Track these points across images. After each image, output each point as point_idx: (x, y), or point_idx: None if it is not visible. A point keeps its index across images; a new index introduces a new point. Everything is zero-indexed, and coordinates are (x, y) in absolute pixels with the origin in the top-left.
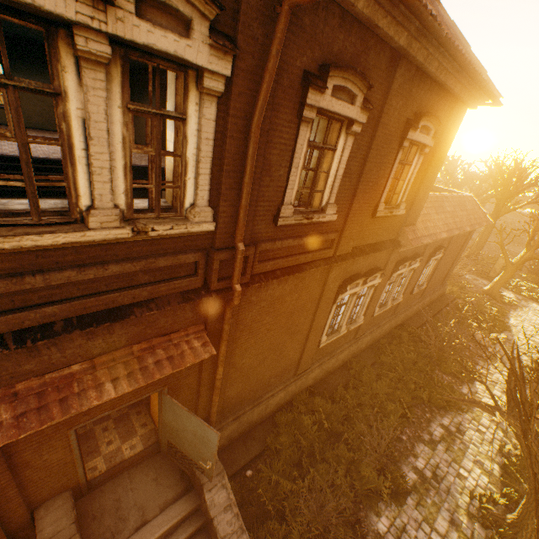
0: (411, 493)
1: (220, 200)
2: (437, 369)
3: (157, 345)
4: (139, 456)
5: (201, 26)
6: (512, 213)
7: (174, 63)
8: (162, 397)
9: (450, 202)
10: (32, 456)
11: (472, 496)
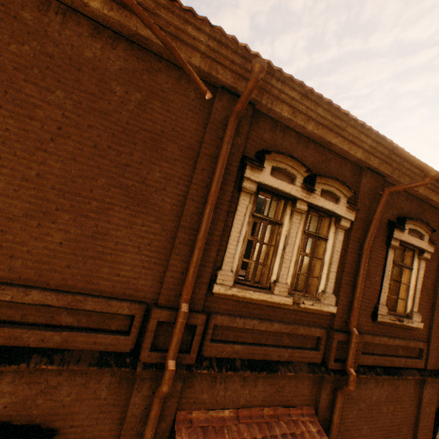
0: None
1: (339, 291)
2: None
3: (280, 415)
4: None
5: (343, 199)
6: None
7: (326, 214)
8: None
9: None
10: None
11: None
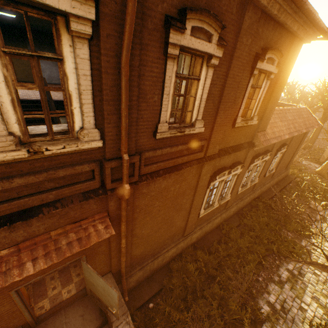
0: (265, 322)
1: (104, 123)
2: (283, 228)
3: (70, 230)
4: (72, 298)
5: None
6: None
7: (41, 10)
8: (82, 262)
9: (290, 113)
10: None
11: (311, 325)
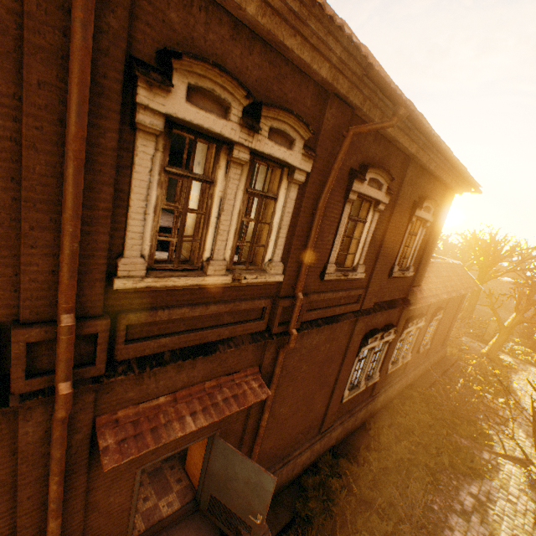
0: None
1: (288, 257)
2: (454, 432)
3: (223, 384)
4: (177, 515)
5: (299, 143)
6: (493, 280)
7: (277, 164)
8: (215, 442)
9: (443, 268)
10: (102, 495)
11: None
